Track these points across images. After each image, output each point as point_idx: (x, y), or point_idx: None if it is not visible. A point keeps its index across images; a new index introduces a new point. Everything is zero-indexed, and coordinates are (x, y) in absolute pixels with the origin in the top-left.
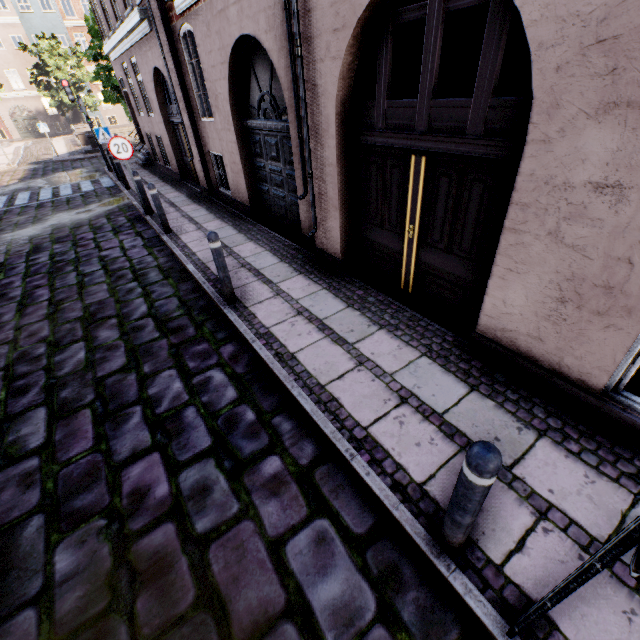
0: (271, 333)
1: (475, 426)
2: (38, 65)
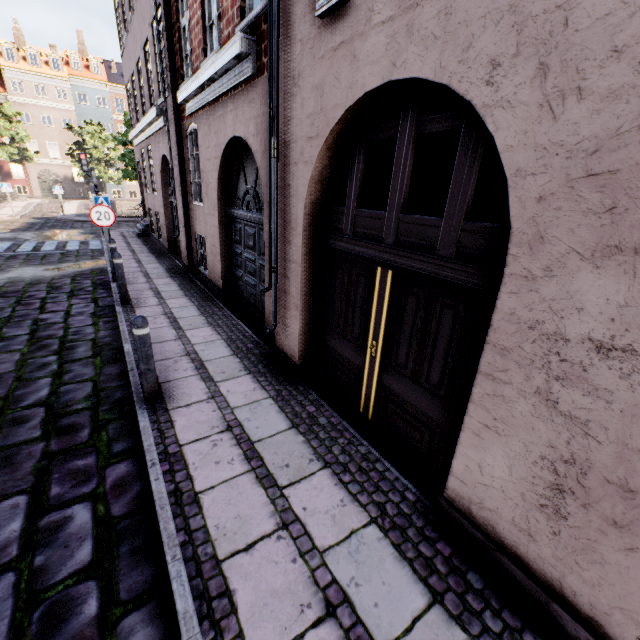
0: (182, 454)
1: None
2: (78, 142)
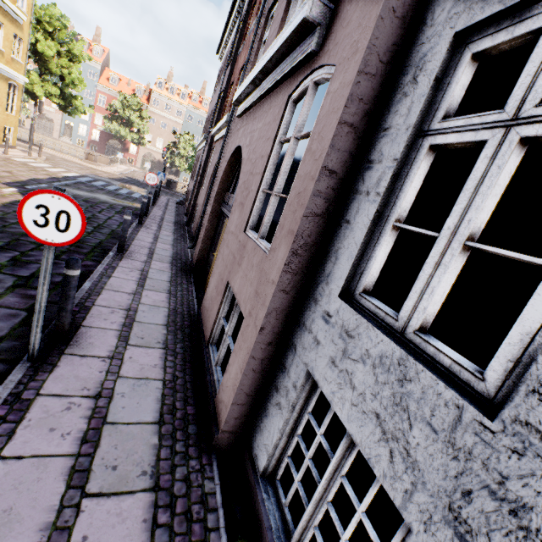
0: (116, 267)
1: (142, 331)
2: (175, 142)
